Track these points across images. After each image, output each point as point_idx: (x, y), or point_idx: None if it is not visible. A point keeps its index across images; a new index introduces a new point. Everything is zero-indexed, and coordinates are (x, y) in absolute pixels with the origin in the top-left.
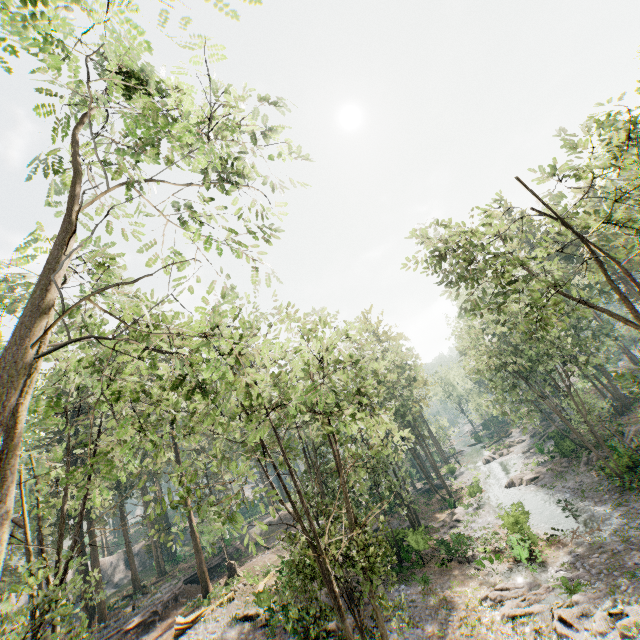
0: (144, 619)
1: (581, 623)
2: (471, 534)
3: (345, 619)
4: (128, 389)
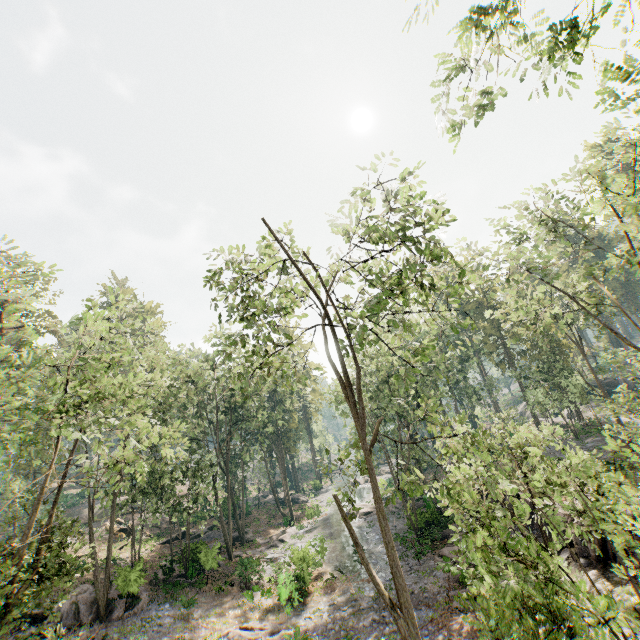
0: None
1: None
2: (280, 558)
3: None
4: None
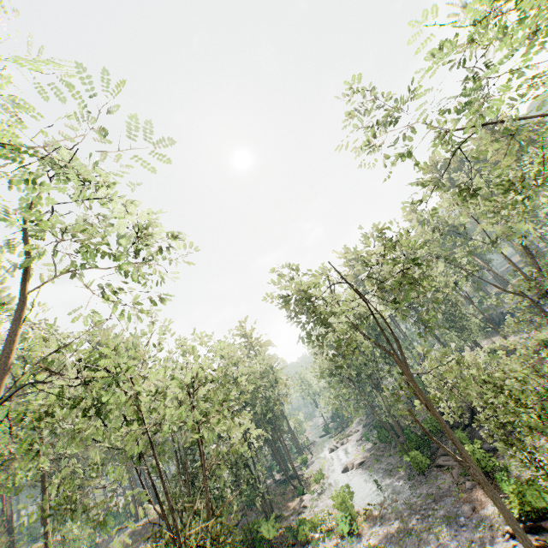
0: None
1: None
2: (313, 517)
3: None
4: (35, 412)
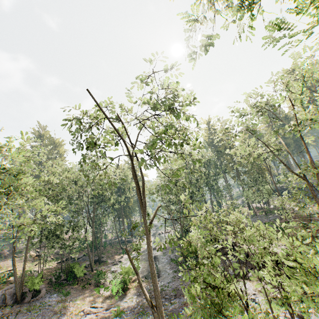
0: None
1: None
2: (118, 270)
3: None
4: None
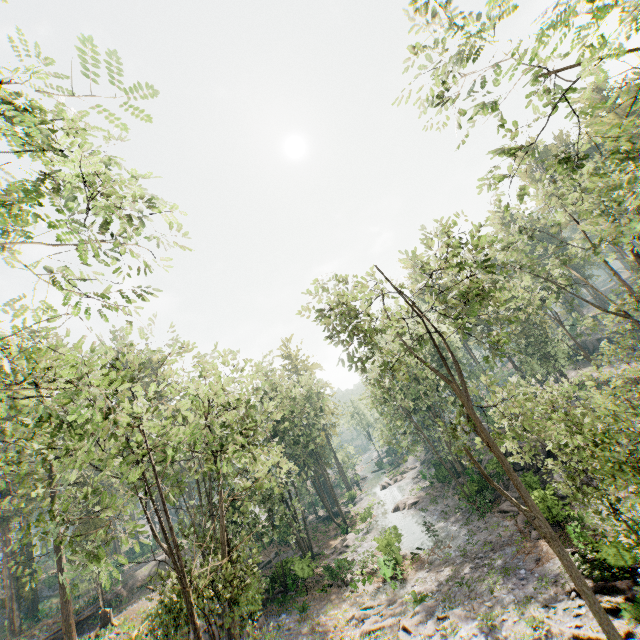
0: None
1: (418, 629)
2: (356, 558)
3: None
4: None
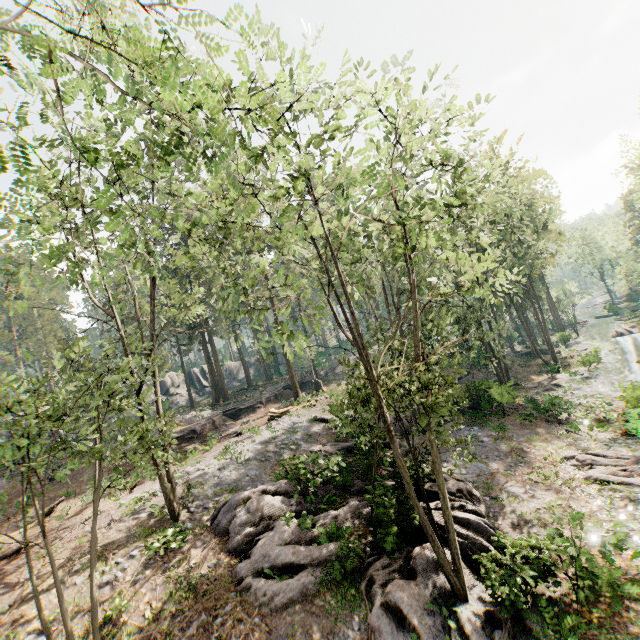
0: (252, 405)
1: None
2: (571, 400)
3: (395, 442)
4: (108, 149)
